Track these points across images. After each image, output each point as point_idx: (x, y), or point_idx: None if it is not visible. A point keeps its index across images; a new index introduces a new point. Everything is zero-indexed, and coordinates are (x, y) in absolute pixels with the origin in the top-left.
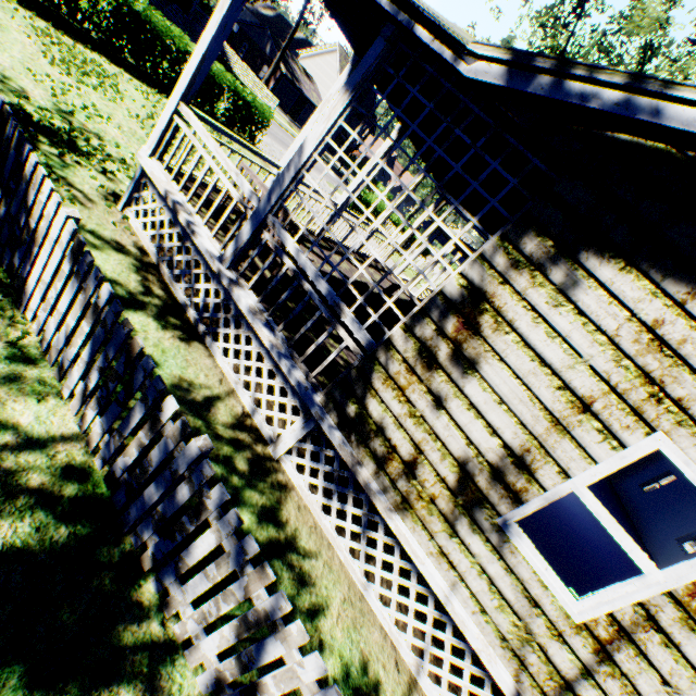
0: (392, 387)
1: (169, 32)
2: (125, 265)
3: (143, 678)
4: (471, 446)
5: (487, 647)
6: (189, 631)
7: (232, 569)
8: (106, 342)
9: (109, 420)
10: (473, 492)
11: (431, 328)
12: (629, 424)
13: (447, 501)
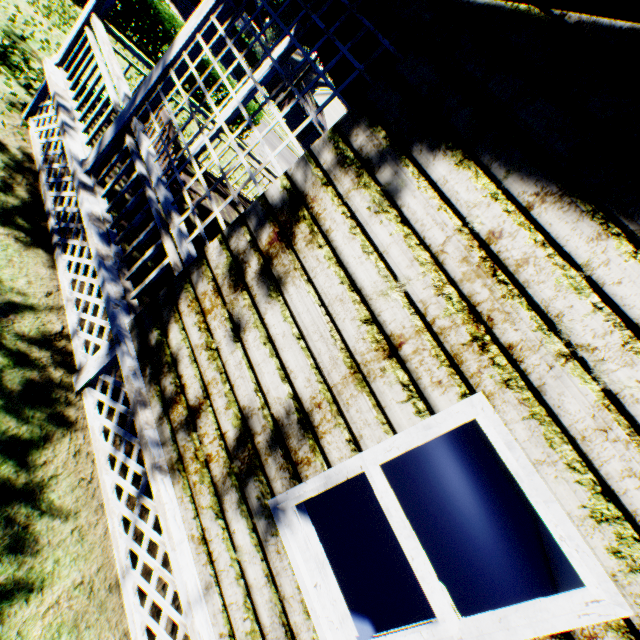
0: (196, 311)
1: (172, 20)
2: None
3: None
4: (260, 393)
5: None
6: None
7: None
8: None
9: None
10: (251, 456)
11: (246, 240)
12: (442, 379)
13: (222, 466)
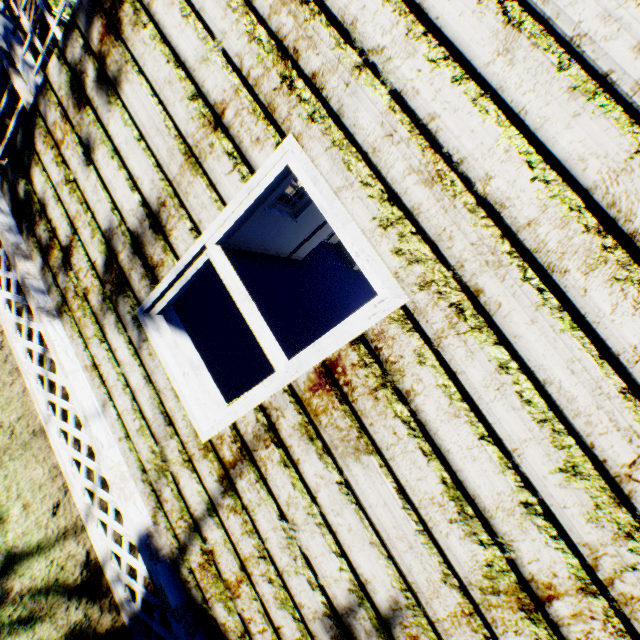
0: (51, 146)
1: None
2: None
3: None
4: (116, 212)
5: (126, 481)
6: None
7: None
8: None
9: None
10: (118, 277)
11: (80, 46)
12: (260, 135)
13: (98, 295)
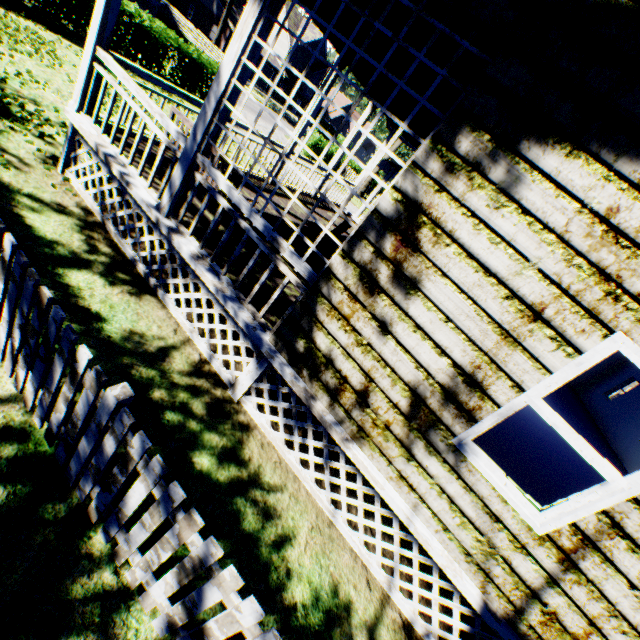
0: (336, 318)
1: None
2: (67, 226)
3: (94, 628)
4: (420, 369)
5: (452, 563)
6: (139, 578)
7: (164, 517)
8: None
9: (37, 377)
10: (426, 415)
11: (369, 251)
12: (584, 328)
13: (402, 427)
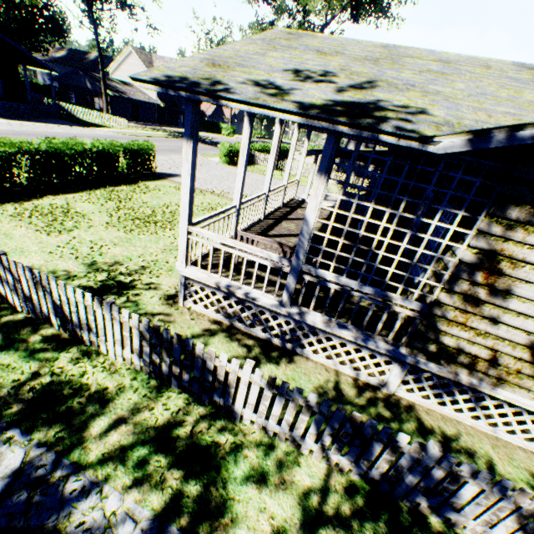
0: (454, 325)
1: (67, 146)
2: (224, 342)
3: None
4: (530, 334)
5: None
6: (478, 531)
7: (498, 497)
8: (274, 401)
9: (352, 456)
10: None
11: (465, 284)
12: None
13: (529, 368)
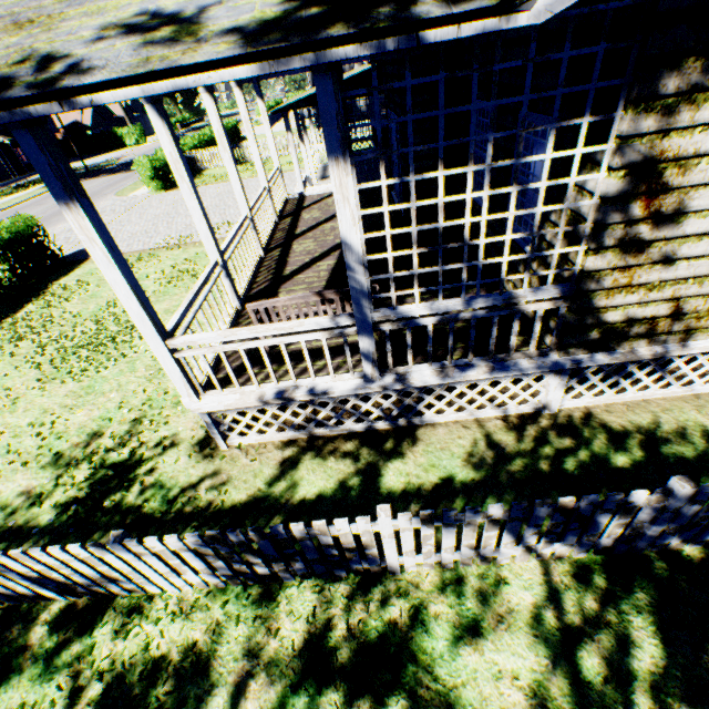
0: (617, 293)
1: None
2: (315, 467)
3: None
4: None
5: None
6: None
7: None
8: None
9: (571, 540)
10: None
11: (619, 230)
12: None
13: None
